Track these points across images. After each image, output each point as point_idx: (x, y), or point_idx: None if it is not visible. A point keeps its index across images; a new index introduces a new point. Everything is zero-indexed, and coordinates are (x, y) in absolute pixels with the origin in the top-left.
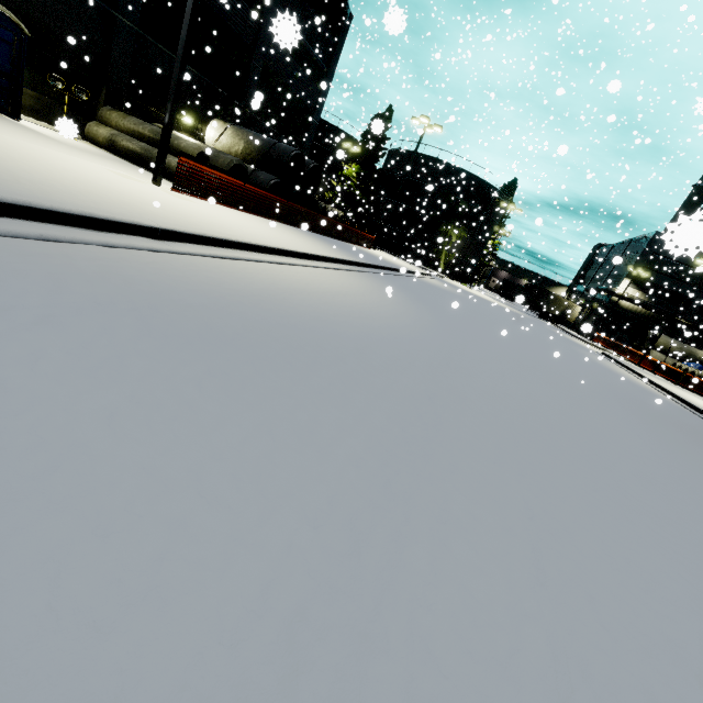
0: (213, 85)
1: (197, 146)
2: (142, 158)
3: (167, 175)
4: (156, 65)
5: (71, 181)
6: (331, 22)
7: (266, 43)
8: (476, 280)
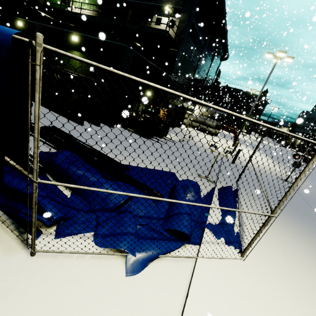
0: (197, 94)
1: (215, 124)
2: (199, 128)
3: (208, 133)
4: (189, 96)
5: (259, 163)
6: (219, 60)
7: (207, 76)
8: (259, 135)
